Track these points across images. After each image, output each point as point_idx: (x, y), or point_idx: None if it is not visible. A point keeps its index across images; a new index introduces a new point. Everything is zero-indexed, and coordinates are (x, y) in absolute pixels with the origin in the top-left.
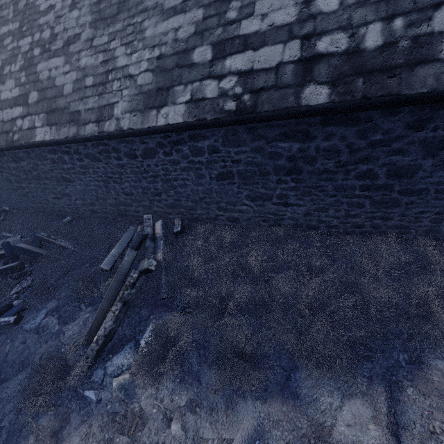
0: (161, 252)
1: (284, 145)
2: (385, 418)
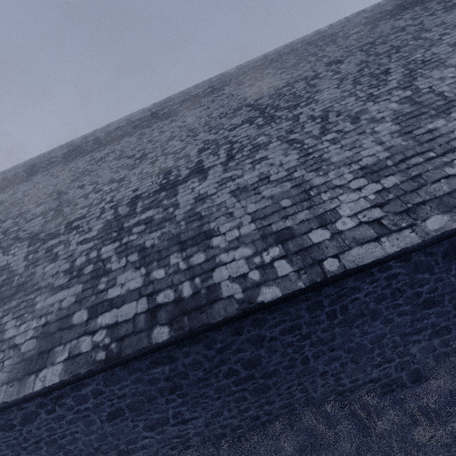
0: None
1: (157, 370)
2: None
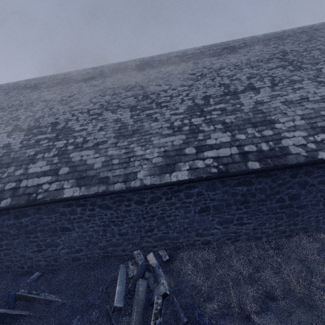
0: (164, 279)
1: (239, 188)
2: None
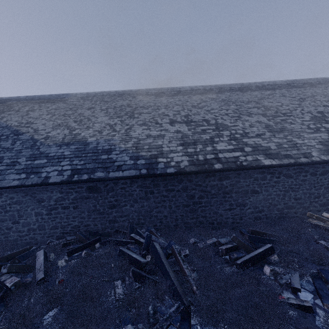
0: None
1: None
2: None
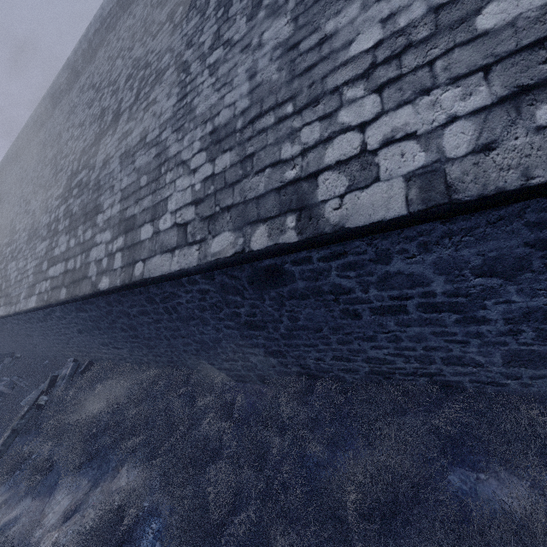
0: (60, 390)
1: (82, 314)
2: (69, 506)
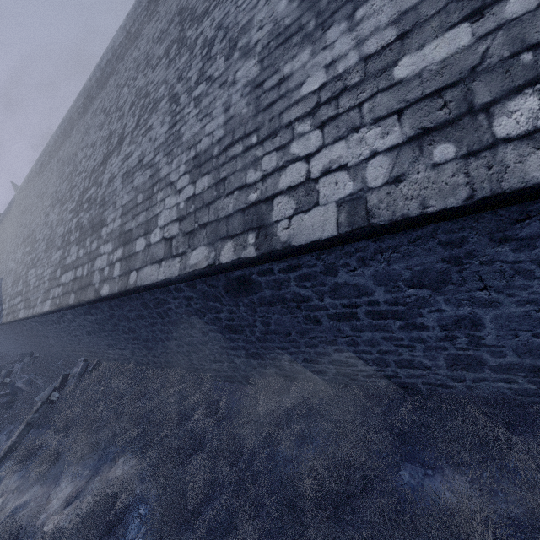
0: (70, 387)
1: (89, 317)
2: (71, 493)
